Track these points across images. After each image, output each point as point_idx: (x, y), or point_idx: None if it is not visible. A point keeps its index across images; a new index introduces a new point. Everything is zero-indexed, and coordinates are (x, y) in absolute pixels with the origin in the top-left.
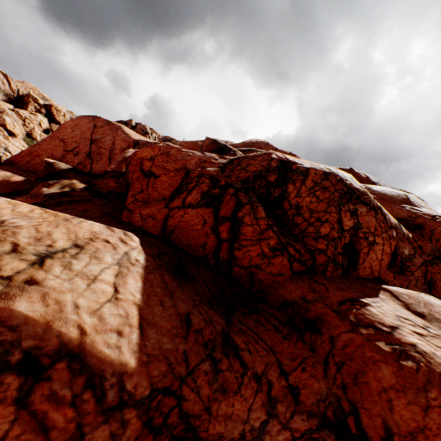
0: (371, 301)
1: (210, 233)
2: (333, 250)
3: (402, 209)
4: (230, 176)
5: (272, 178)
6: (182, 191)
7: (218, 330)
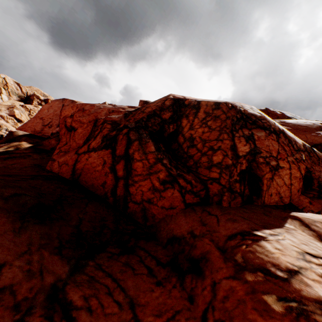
0: (269, 233)
1: (109, 172)
2: (228, 178)
3: (317, 135)
4: (130, 120)
5: (167, 115)
6: (91, 138)
7: (44, 284)
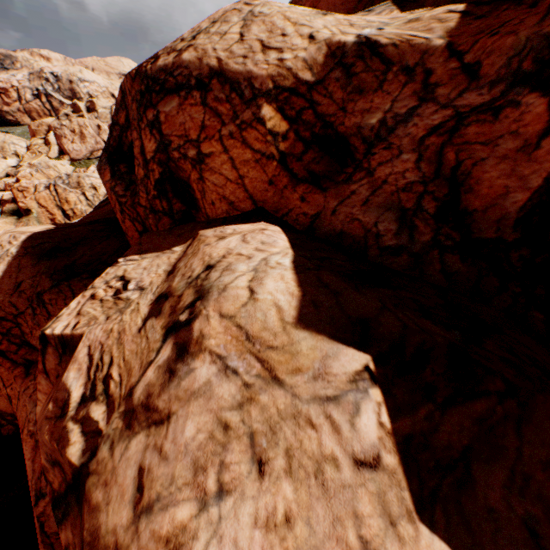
0: (128, 259)
1: None
2: (147, 196)
3: None
4: None
5: (123, 118)
6: None
7: (37, 291)
